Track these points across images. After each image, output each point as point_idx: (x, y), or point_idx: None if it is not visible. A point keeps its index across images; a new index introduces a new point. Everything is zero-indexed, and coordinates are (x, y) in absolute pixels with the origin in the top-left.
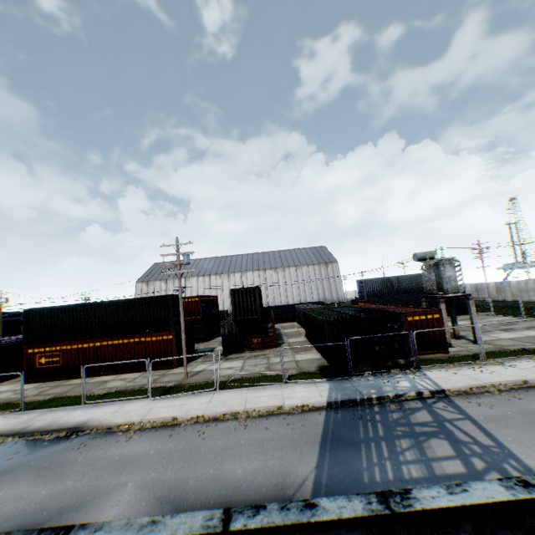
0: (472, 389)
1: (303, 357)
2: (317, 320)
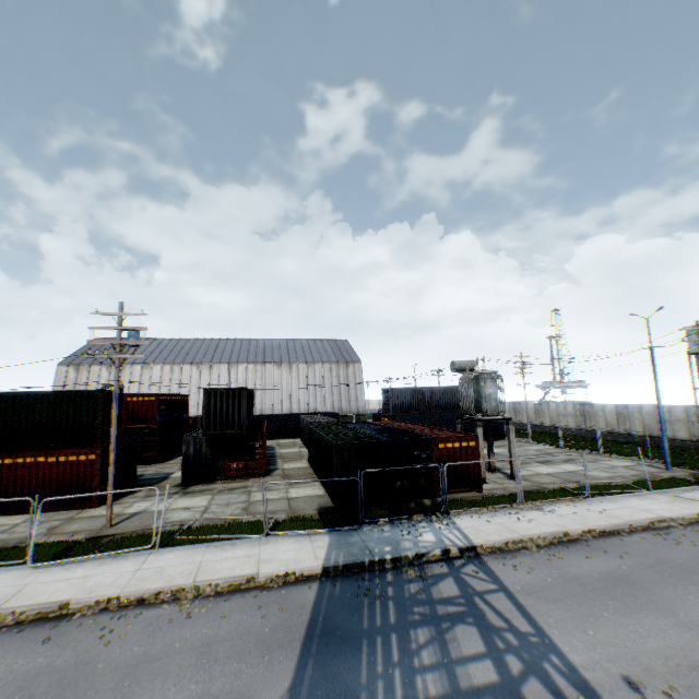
0: (509, 544)
1: (300, 492)
2: (324, 441)
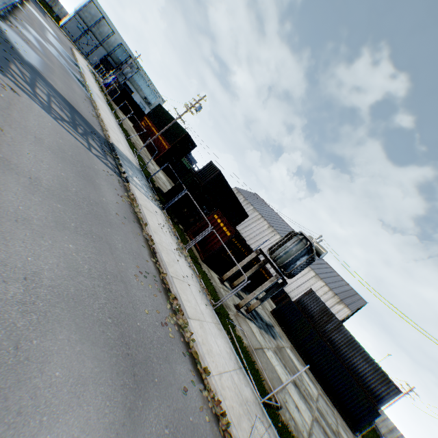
0: (133, 196)
1: None
2: None
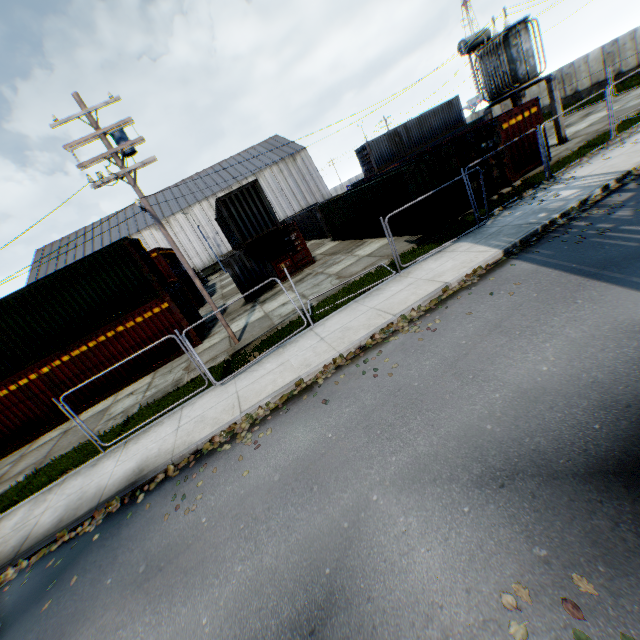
0: None
1: (369, 249)
2: (369, 191)
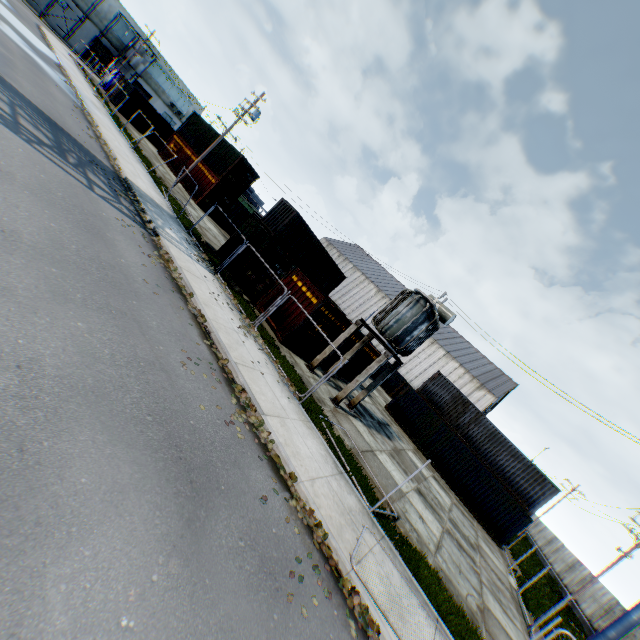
0: (167, 255)
1: None
2: None
